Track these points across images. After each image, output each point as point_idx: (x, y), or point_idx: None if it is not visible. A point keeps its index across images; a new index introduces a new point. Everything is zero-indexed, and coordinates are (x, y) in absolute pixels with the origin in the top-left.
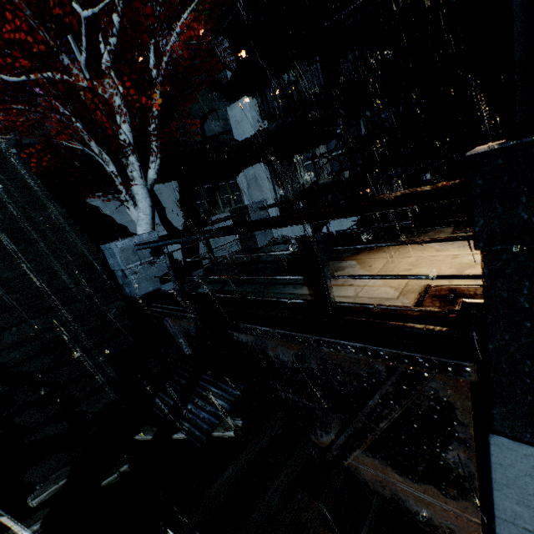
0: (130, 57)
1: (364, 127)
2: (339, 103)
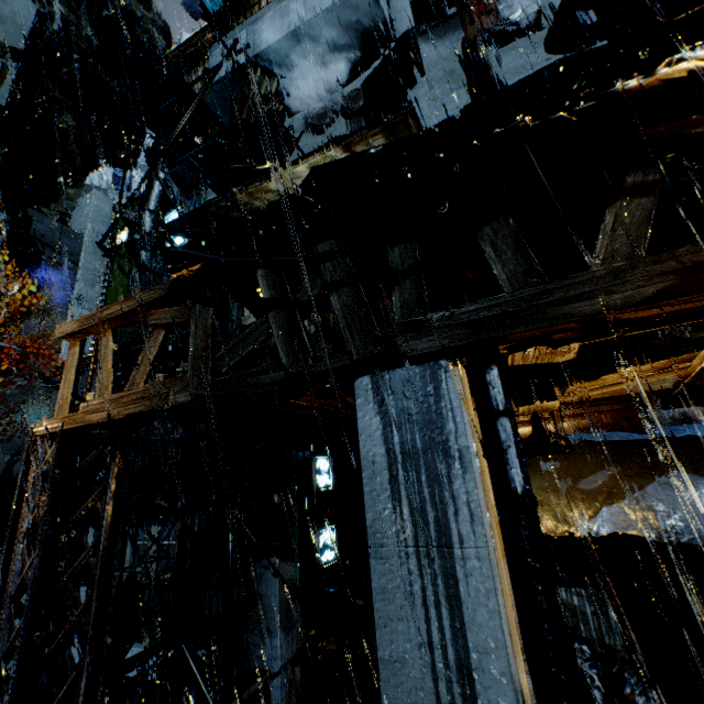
0: (3, 350)
1: (199, 520)
2: (160, 494)
